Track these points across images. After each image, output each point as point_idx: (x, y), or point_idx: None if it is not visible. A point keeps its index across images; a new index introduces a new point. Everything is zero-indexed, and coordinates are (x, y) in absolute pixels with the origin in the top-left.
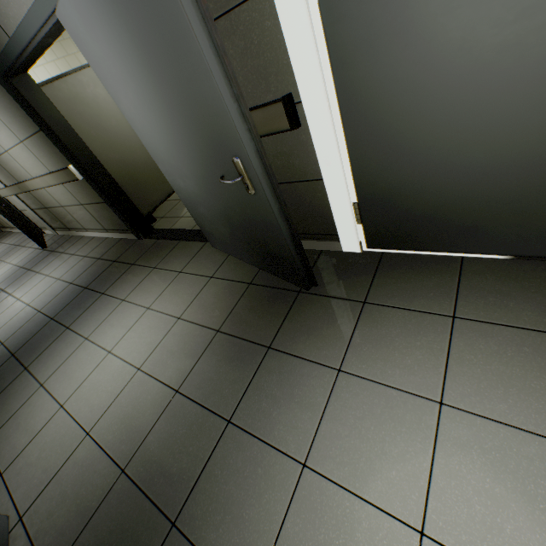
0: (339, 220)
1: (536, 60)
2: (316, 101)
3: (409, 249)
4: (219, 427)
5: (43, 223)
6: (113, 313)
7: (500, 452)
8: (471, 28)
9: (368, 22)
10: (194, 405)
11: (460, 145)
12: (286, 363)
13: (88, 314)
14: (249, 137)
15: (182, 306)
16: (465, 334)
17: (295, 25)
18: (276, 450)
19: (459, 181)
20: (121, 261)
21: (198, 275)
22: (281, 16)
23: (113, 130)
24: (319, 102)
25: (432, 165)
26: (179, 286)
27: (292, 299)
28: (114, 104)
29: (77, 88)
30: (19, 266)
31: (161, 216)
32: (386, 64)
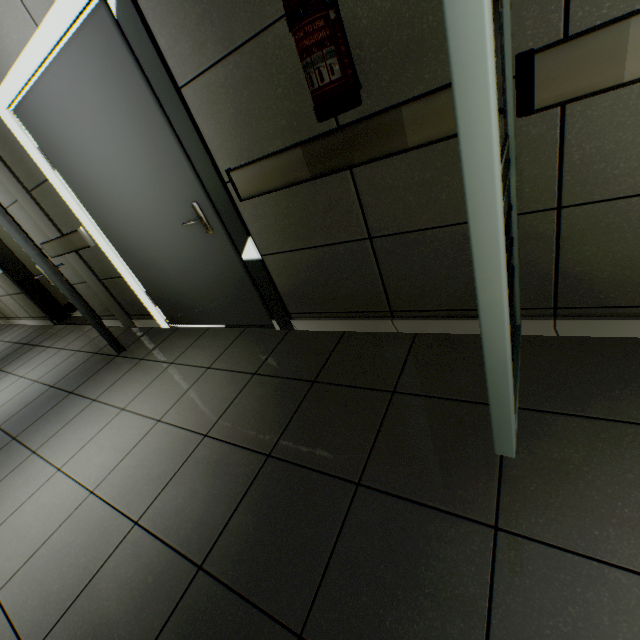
0: (146, 304)
1: (153, 223)
2: (94, 232)
3: (188, 324)
4: (7, 442)
5: None
6: None
7: (124, 427)
8: (125, 207)
9: (92, 199)
10: (2, 433)
11: (160, 259)
12: (72, 400)
13: None
14: (36, 253)
15: (44, 373)
16: (167, 372)
17: (66, 196)
18: (27, 448)
19: (173, 278)
20: (31, 343)
21: (72, 350)
22: (59, 191)
23: None
24: (96, 232)
25: (158, 269)
26: (54, 359)
27: (109, 361)
28: None
29: None
30: None
31: None
32: (109, 217)
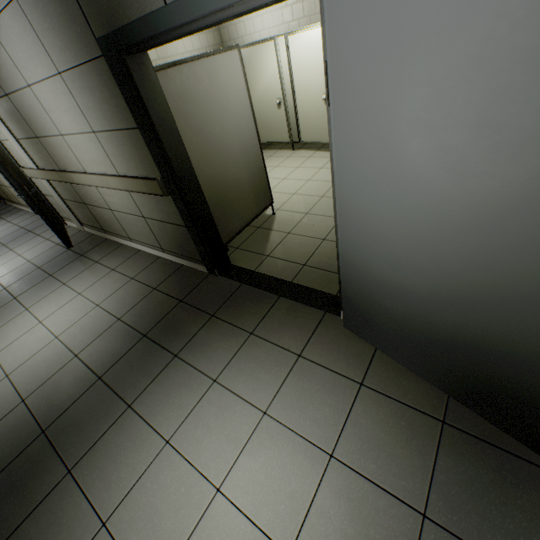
0: None
1: None
2: None
3: None
4: None
5: (71, 215)
6: (202, 402)
7: None
8: None
9: None
10: None
11: None
12: None
13: (159, 389)
14: None
15: (327, 430)
16: None
17: None
18: None
19: None
20: (192, 304)
21: (334, 371)
22: None
23: (215, 139)
24: None
25: None
26: (307, 383)
27: None
28: (222, 108)
29: (190, 81)
30: (35, 265)
31: (234, 245)
32: None
